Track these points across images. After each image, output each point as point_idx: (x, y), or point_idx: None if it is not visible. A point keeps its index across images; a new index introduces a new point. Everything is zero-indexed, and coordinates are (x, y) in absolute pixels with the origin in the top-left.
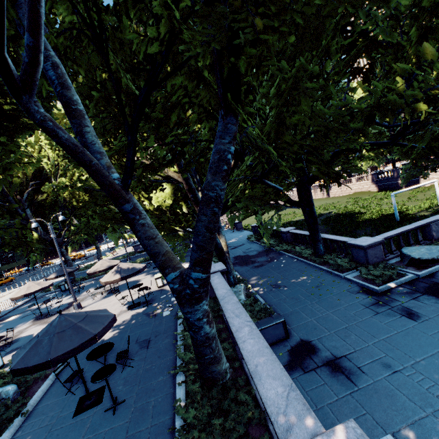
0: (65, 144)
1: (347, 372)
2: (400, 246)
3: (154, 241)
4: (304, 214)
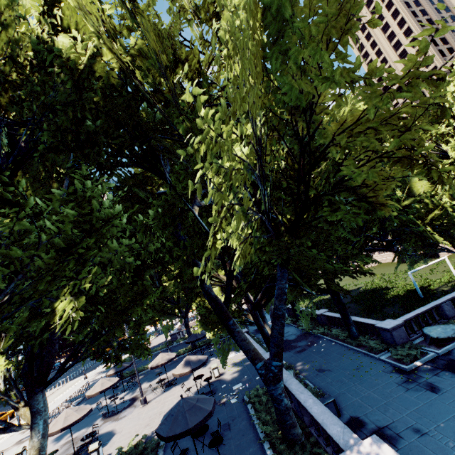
0: (213, 297)
1: (389, 438)
2: (421, 326)
3: (246, 342)
4: (333, 300)
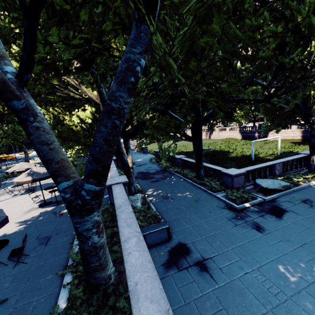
0: None
1: (211, 271)
2: (254, 178)
3: (48, 147)
4: (193, 146)
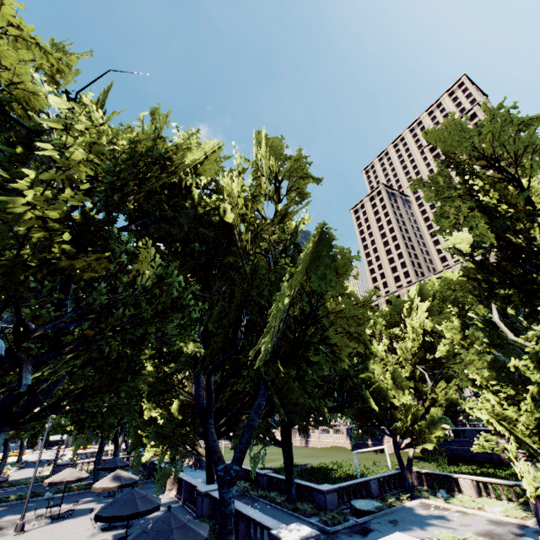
0: (211, 390)
1: None
2: (350, 498)
3: (216, 443)
4: (283, 454)
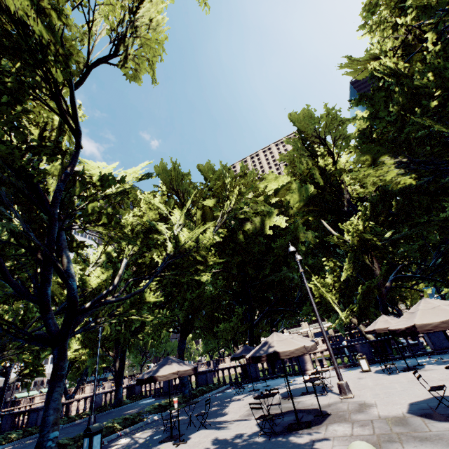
0: None
1: None
2: None
3: None
4: None
